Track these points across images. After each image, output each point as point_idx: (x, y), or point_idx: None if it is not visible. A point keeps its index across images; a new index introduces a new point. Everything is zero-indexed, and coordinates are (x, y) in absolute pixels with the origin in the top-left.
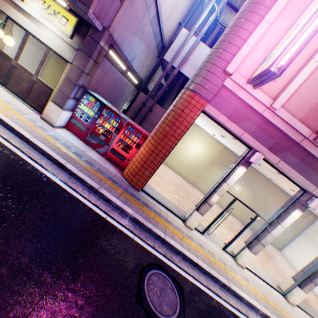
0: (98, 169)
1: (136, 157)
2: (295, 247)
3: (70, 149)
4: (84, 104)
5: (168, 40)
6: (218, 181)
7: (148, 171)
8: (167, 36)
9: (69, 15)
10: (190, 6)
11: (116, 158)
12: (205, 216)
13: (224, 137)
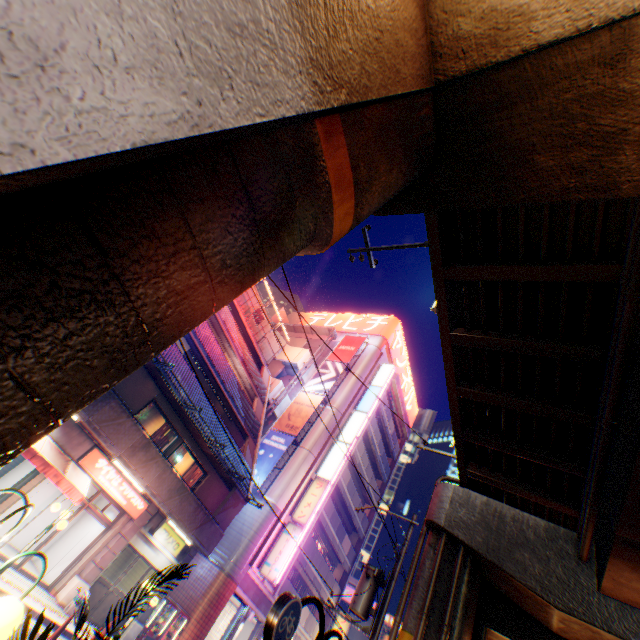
0: None
1: None
2: None
3: None
4: None
5: None
6: (225, 636)
7: None
8: None
9: (182, 539)
10: None
11: None
12: None
13: None
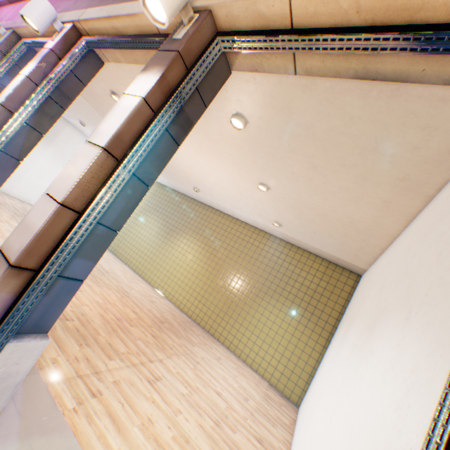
0: None
1: None
2: (318, 368)
3: None
4: None
5: None
6: None
7: None
8: None
9: None
10: None
11: None
12: (2, 215)
13: (89, 126)
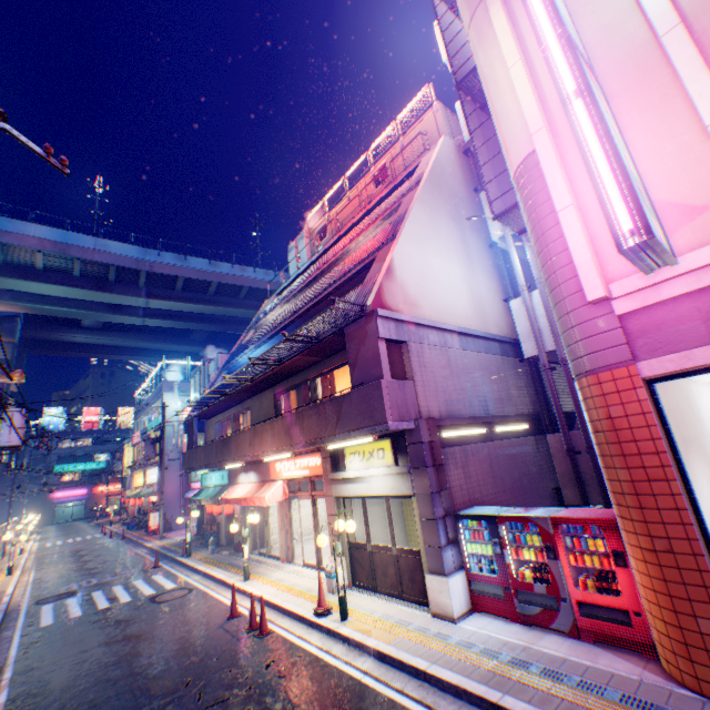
0: (579, 681)
1: (639, 591)
2: None
3: (498, 657)
4: (467, 539)
5: (511, 330)
6: None
7: (702, 616)
8: (502, 329)
9: (380, 442)
10: (496, 273)
11: (606, 625)
12: None
13: None
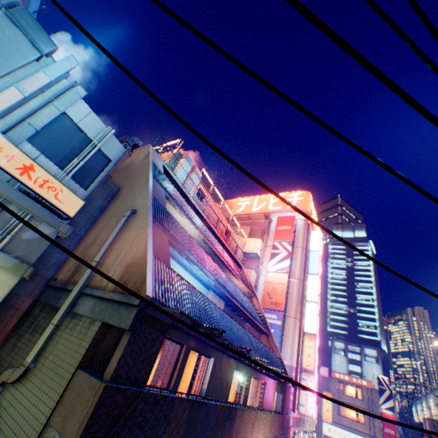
0: None
1: None
2: None
3: None
4: None
5: None
6: None
7: None
8: None
9: None
10: None
11: None
12: None
13: None
